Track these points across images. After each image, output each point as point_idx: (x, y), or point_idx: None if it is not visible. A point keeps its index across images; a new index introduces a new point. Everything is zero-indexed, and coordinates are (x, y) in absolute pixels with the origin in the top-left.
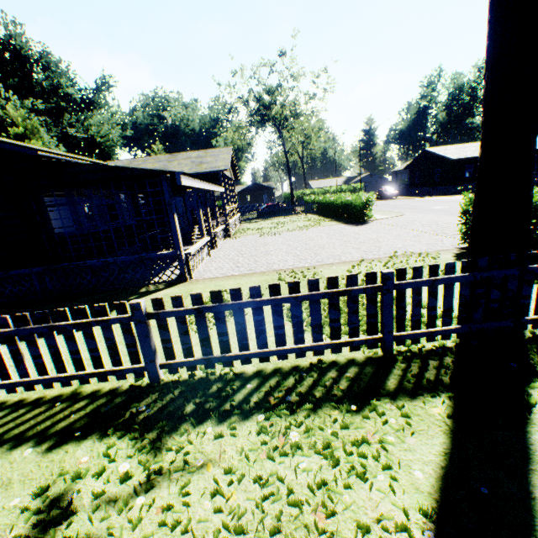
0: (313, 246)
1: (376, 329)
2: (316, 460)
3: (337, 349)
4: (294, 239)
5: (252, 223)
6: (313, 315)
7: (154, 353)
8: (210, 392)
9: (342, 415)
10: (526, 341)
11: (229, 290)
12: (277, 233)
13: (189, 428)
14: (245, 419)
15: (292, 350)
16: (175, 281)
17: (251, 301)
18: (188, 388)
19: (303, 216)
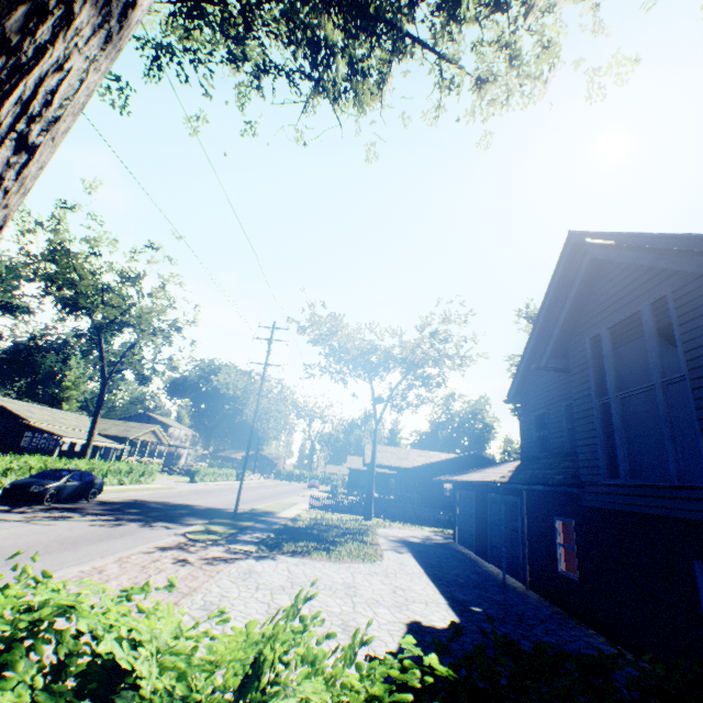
0: None
1: None
2: None
3: None
4: None
5: (168, 474)
6: None
7: None
8: None
9: None
10: None
11: None
12: None
13: None
14: None
15: None
16: None
17: None
18: None
19: None
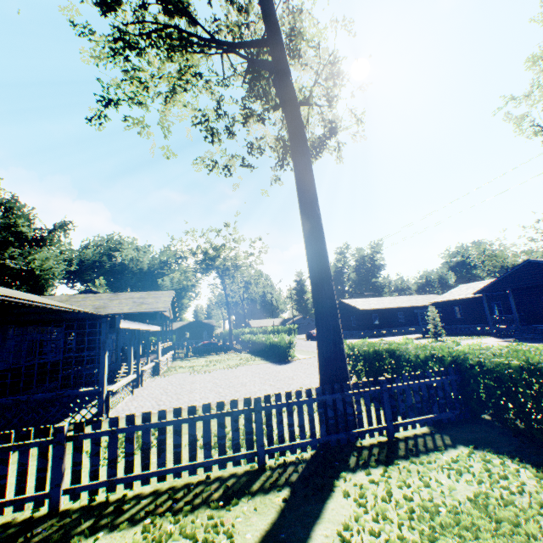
0: (236, 383)
1: (253, 444)
2: (183, 541)
3: (223, 464)
4: (222, 376)
5: (186, 360)
6: (205, 433)
7: (62, 476)
8: (107, 511)
9: (212, 511)
10: (354, 448)
11: (142, 413)
12: (208, 371)
13: (82, 539)
14: (134, 525)
15: (186, 467)
16: (89, 420)
17: (158, 422)
18: (87, 511)
19: (238, 354)
